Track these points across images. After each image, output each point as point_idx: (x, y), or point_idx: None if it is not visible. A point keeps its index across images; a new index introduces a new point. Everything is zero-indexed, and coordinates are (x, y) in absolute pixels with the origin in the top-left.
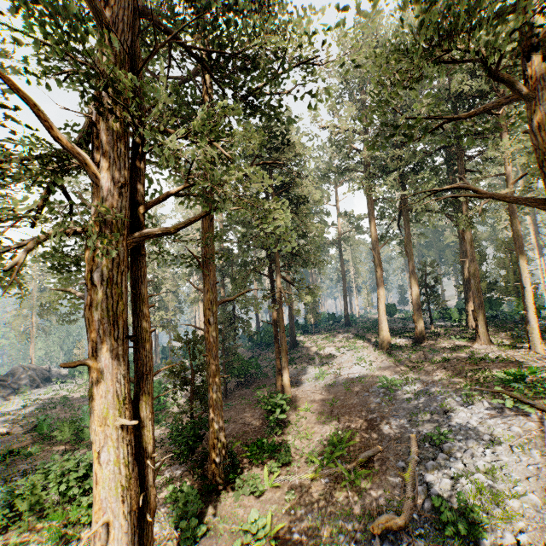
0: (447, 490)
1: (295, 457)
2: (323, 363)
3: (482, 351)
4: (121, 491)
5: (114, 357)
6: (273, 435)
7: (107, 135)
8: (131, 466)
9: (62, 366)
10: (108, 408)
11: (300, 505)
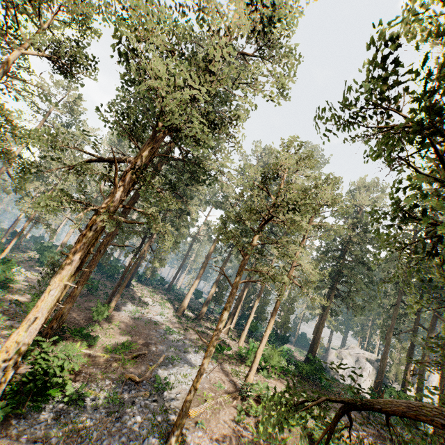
0: (164, 377)
1: (98, 345)
2: (140, 305)
3: (221, 335)
4: (50, 308)
5: (79, 258)
6: (89, 330)
7: (129, 179)
8: (57, 301)
9: (63, 253)
10: (66, 276)
11: (91, 364)
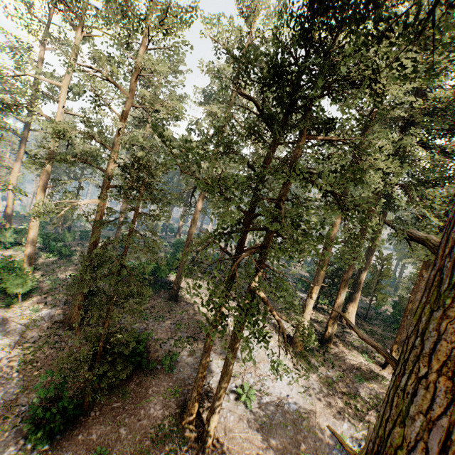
0: None
1: None
2: None
3: None
4: None
5: None
6: None
7: None
8: None
9: None
10: None
11: None
